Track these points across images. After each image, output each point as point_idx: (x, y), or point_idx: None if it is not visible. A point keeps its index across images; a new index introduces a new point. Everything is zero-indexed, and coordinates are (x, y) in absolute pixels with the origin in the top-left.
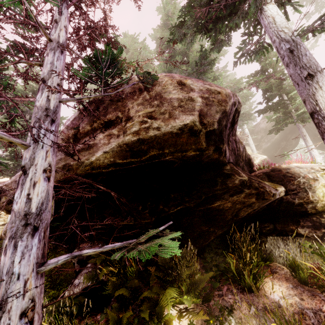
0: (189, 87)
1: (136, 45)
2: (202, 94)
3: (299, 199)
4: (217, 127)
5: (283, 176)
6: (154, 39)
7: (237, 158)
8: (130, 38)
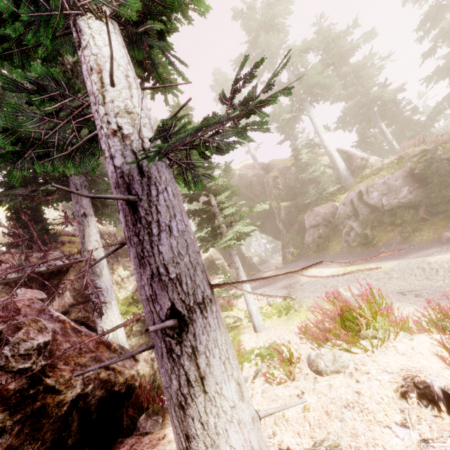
0: None
1: None
2: None
3: None
4: None
5: None
6: None
7: None
8: None
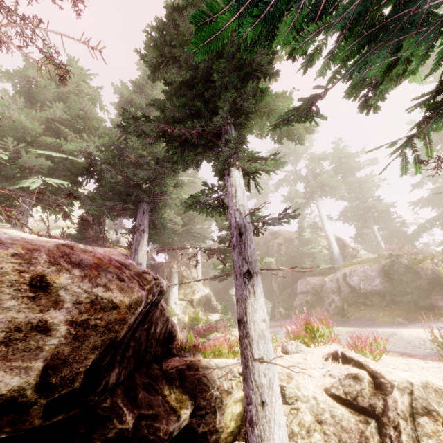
0: (54, 296)
1: (83, 84)
2: (76, 316)
3: (205, 425)
4: (80, 384)
5: (198, 381)
6: (118, 94)
7: (142, 356)
8: (77, 71)
